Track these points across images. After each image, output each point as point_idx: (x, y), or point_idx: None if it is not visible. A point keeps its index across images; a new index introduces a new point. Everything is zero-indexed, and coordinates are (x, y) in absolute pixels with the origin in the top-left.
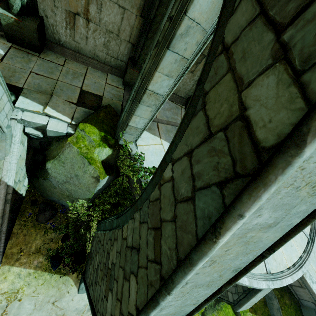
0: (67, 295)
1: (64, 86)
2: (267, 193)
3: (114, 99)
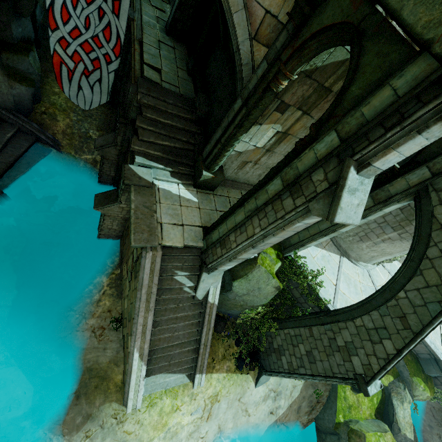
0: (248, 390)
1: None
2: None
3: None
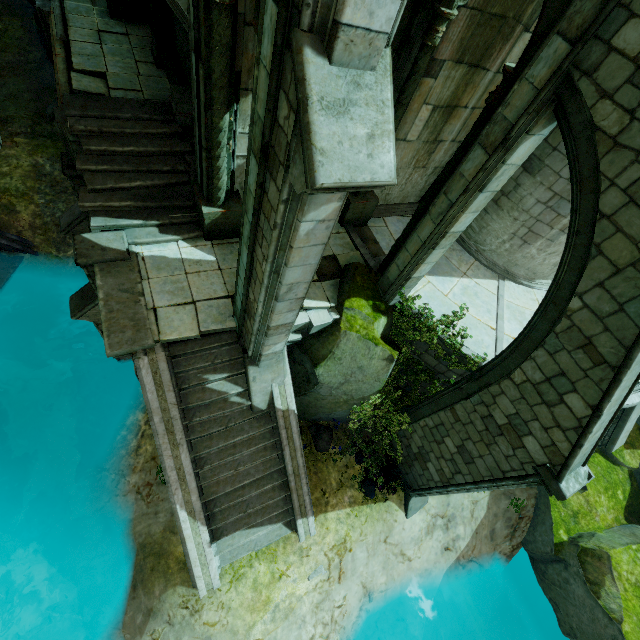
0: (396, 524)
1: None
2: None
3: (349, 252)
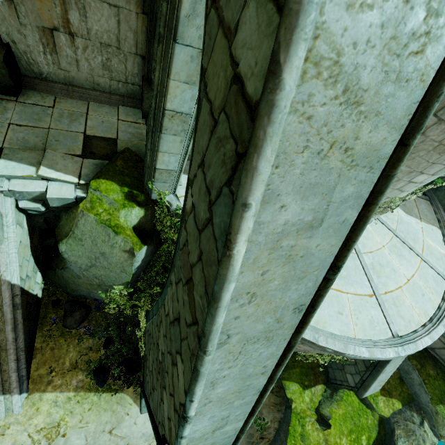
0: (127, 417)
1: (60, 135)
2: (264, 160)
3: (133, 140)
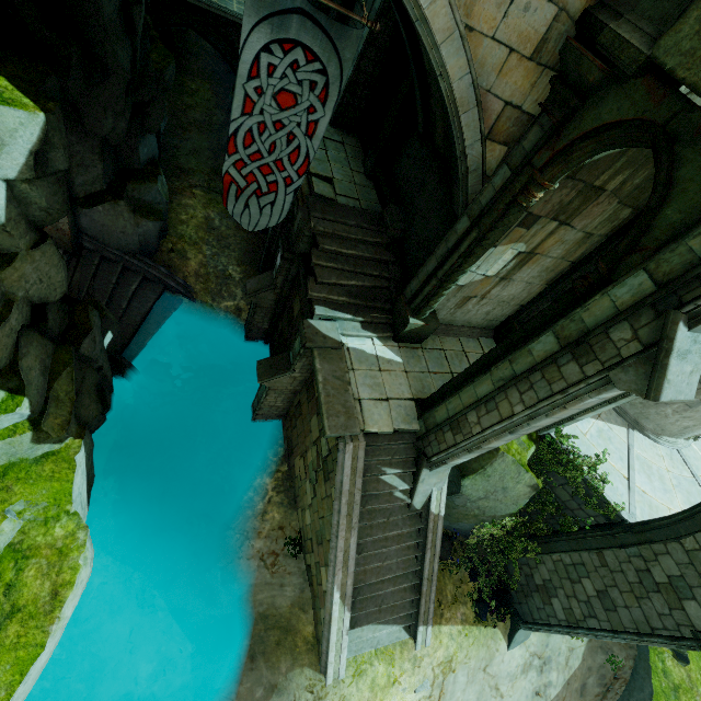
0: (497, 654)
1: None
2: None
3: None
